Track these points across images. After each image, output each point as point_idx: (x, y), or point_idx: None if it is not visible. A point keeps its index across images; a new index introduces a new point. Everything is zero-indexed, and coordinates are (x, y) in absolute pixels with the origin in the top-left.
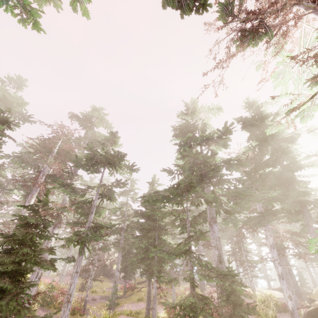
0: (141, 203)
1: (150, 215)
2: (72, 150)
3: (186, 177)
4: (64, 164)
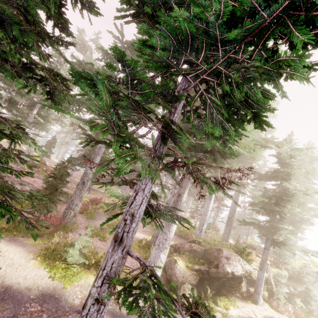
0: None
1: None
2: None
3: None
4: None
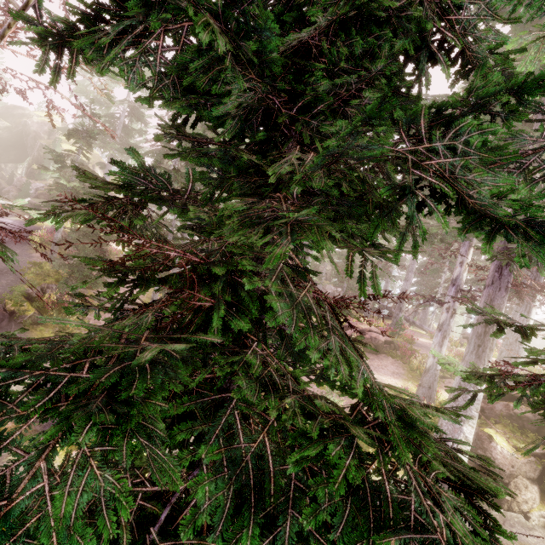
0: None
1: None
2: None
3: None
4: None
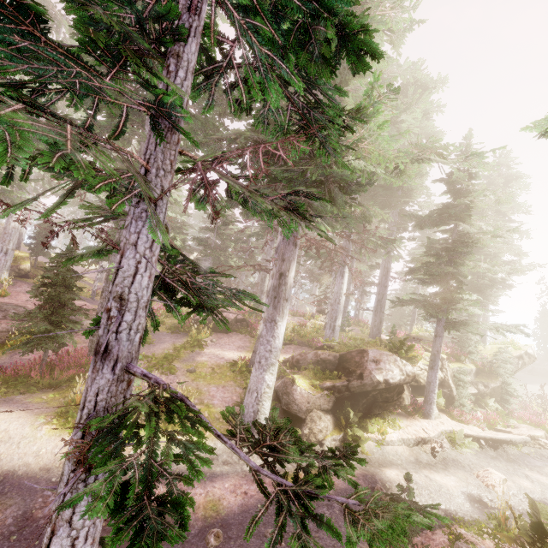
0: None
1: None
2: None
3: None
4: None
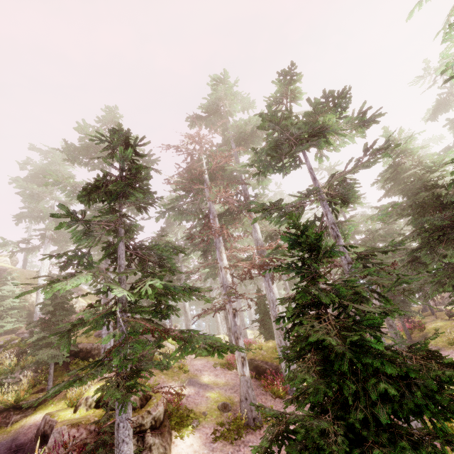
0: (387, 190)
1: (426, 203)
2: (222, 170)
3: (440, 104)
4: (234, 184)
